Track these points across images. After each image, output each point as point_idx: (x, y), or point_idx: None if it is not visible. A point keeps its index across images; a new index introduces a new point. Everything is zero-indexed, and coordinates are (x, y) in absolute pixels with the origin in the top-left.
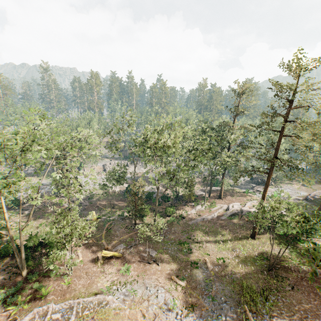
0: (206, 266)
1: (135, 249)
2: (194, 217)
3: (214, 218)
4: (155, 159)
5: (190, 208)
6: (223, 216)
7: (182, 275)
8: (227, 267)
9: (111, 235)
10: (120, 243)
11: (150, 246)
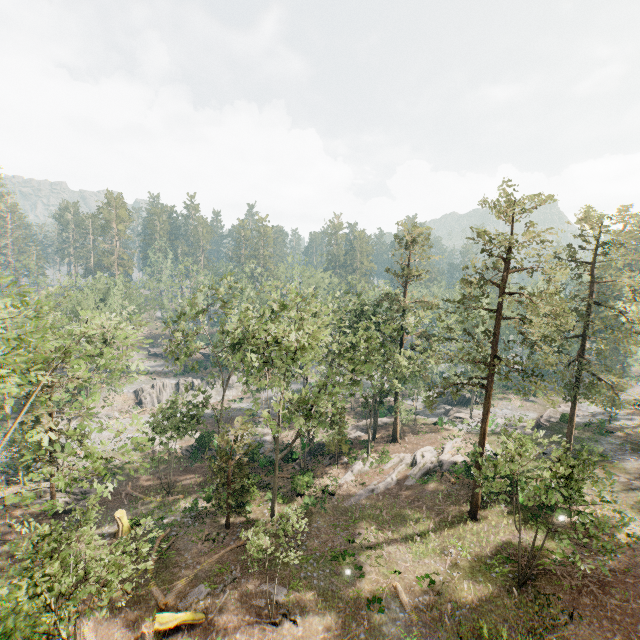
0: (398, 601)
1: (235, 591)
2: (354, 489)
3: (394, 487)
4: (267, 373)
5: (342, 471)
6: (410, 480)
7: (353, 636)
8: (441, 594)
9: (170, 567)
10: (195, 583)
11: (270, 577)
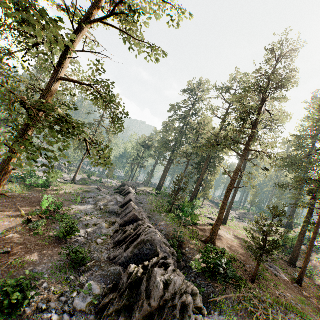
0: None
1: None
2: None
3: None
4: None
5: None
6: None
7: None
8: None
9: None
10: None
11: None
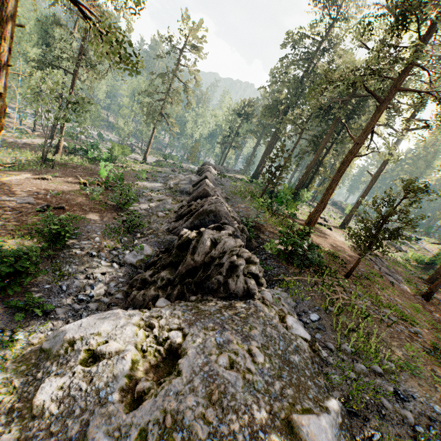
0: None
1: None
2: None
3: (19, 143)
4: None
5: None
6: (36, 145)
7: None
8: None
9: None
10: None
11: None
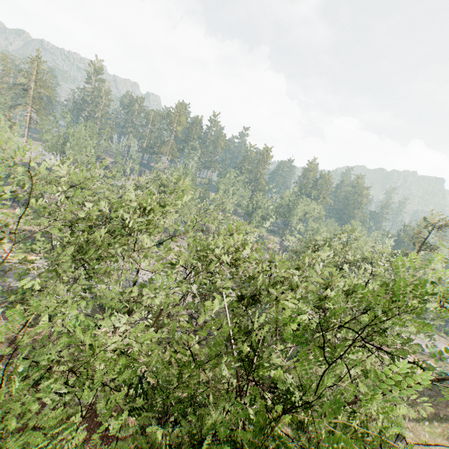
0: None
1: None
2: None
3: None
4: None
5: None
6: None
7: None
8: None
9: None
10: None
11: None
